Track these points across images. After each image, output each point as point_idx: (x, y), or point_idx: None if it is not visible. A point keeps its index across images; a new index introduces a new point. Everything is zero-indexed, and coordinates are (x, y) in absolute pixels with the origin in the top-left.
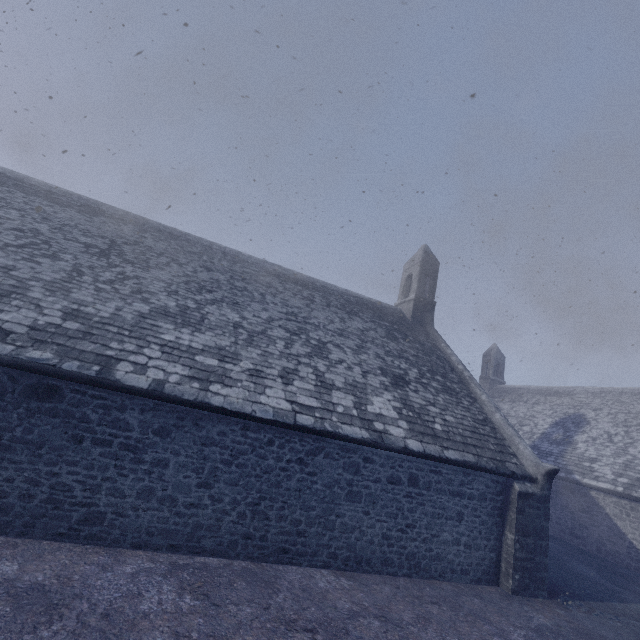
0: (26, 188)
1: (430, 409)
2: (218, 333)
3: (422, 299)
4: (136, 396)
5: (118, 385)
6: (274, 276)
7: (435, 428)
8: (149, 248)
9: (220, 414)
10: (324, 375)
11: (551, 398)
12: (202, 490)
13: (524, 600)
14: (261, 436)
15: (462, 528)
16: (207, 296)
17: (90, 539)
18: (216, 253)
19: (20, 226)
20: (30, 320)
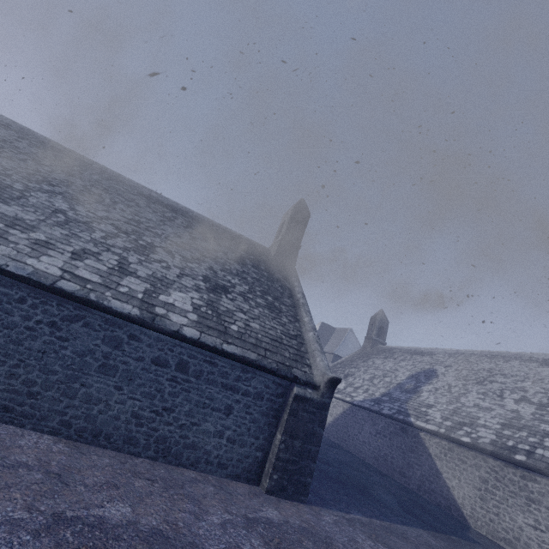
0: None
1: (237, 314)
2: (28, 210)
3: (288, 241)
4: None
5: None
6: (145, 197)
7: (230, 327)
8: (15, 147)
9: None
10: (130, 264)
11: (416, 356)
12: None
13: (274, 500)
14: (12, 292)
15: (229, 422)
16: (45, 187)
17: None
18: (93, 170)
19: None
20: None
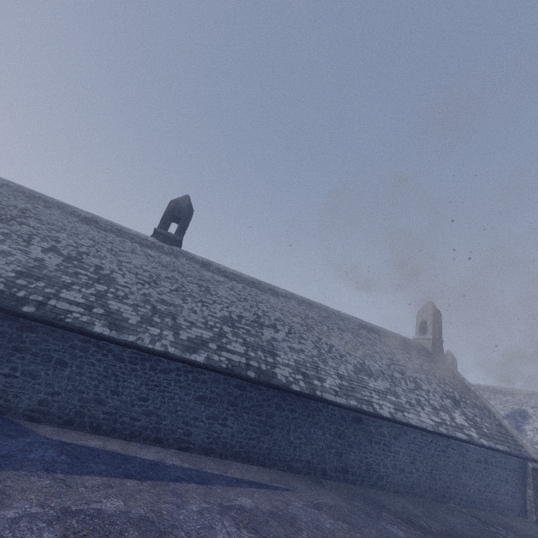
0: (244, 281)
1: (476, 419)
2: (381, 379)
3: (436, 339)
4: (384, 420)
5: (382, 416)
6: (362, 328)
7: (485, 431)
8: (314, 319)
9: (412, 428)
10: (429, 401)
11: (498, 395)
12: (412, 465)
13: None
14: (427, 438)
15: (508, 486)
16: (359, 353)
17: (380, 487)
18: (332, 314)
19: (274, 316)
20: (334, 383)
